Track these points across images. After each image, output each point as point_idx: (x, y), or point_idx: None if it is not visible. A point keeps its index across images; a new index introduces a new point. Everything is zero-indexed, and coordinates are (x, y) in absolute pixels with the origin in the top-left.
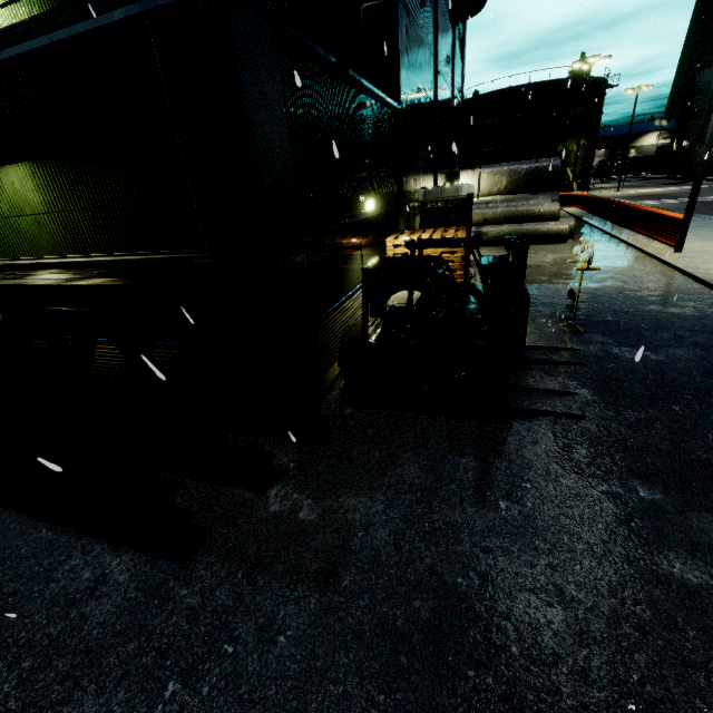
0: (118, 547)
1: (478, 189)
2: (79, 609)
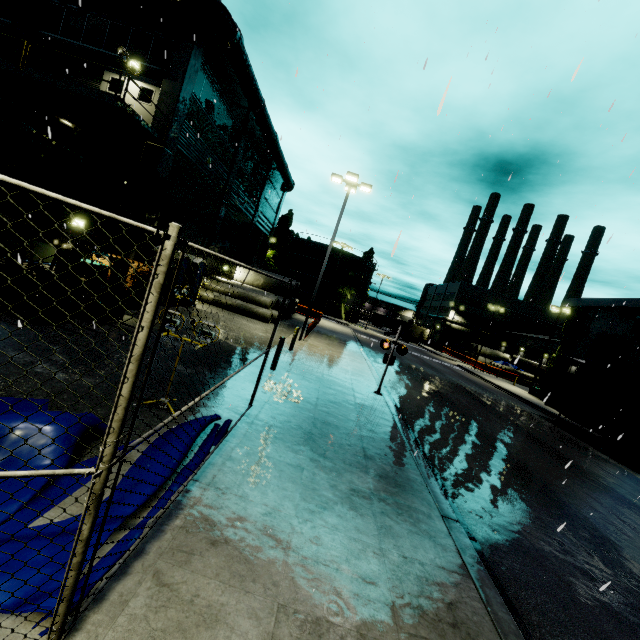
0: None
1: (245, 279)
2: None
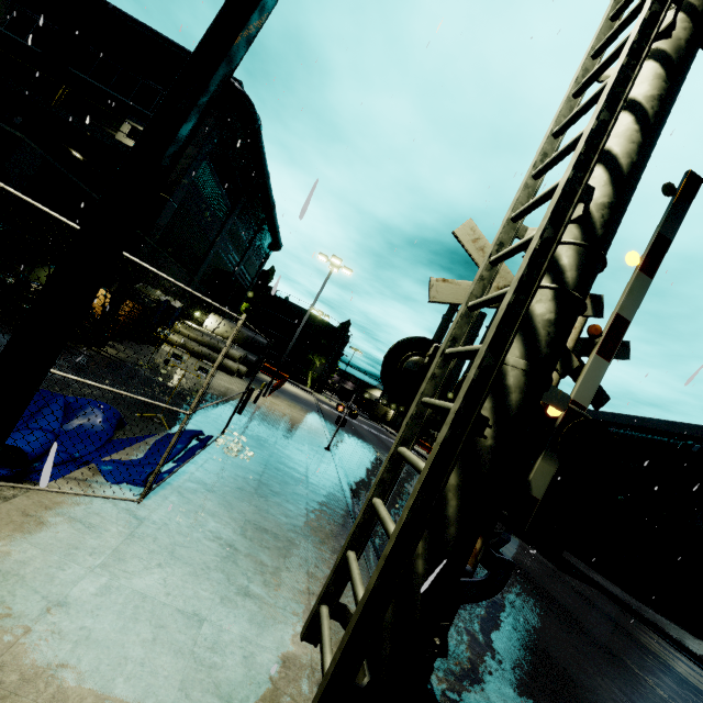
0: None
1: (216, 328)
2: None
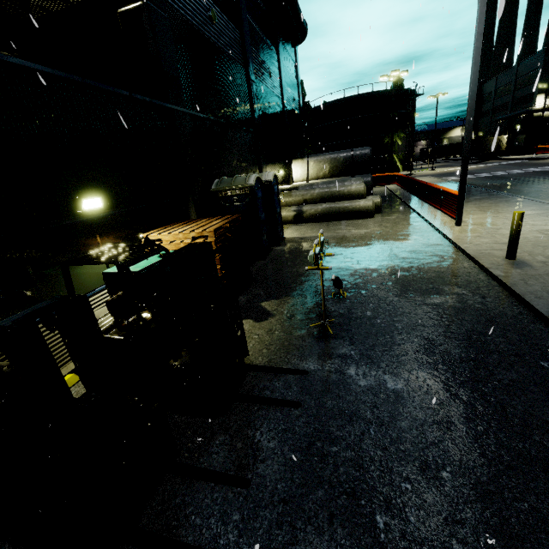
0: None
1: (307, 174)
2: None
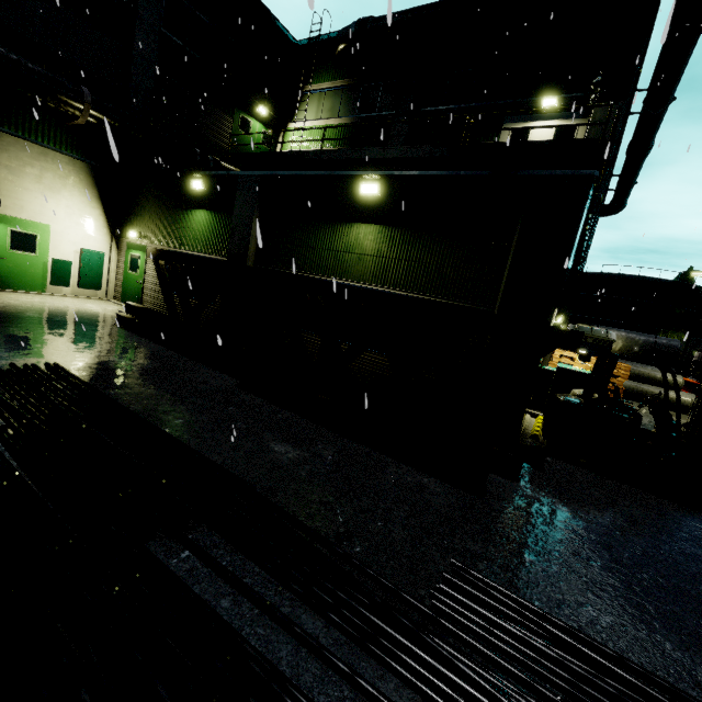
0: (420, 472)
1: None
2: (420, 494)
